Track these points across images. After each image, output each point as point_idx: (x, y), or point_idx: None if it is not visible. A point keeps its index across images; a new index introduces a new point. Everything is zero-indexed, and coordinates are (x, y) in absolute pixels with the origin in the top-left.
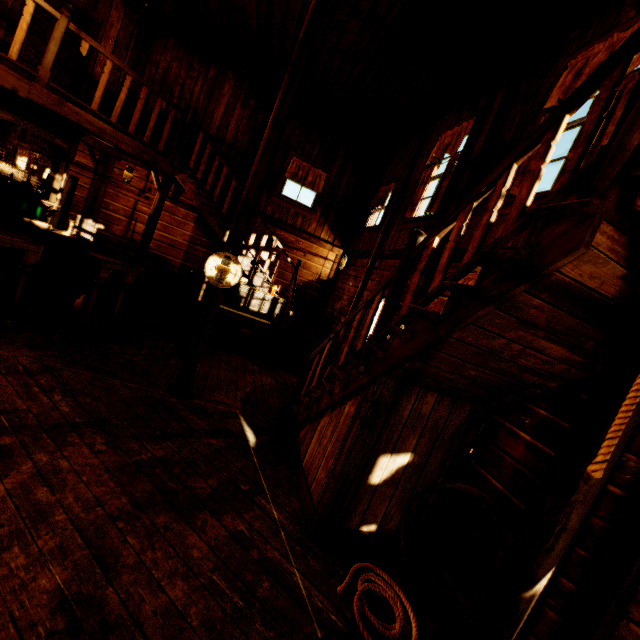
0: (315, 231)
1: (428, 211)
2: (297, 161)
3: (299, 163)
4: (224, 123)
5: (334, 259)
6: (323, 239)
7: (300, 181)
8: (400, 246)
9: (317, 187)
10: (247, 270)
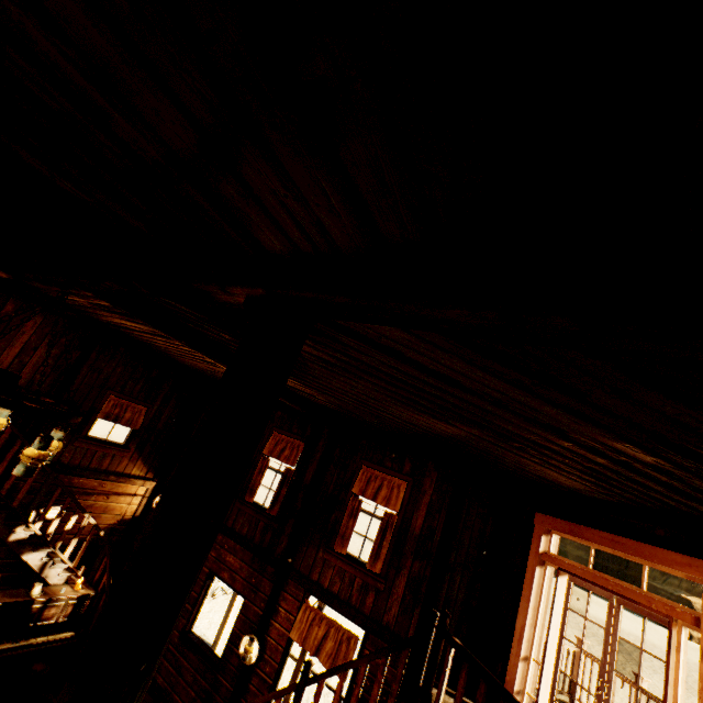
0: (126, 468)
1: (270, 511)
2: (115, 399)
3: (117, 401)
4: (17, 364)
5: (144, 492)
6: (134, 475)
7: (117, 421)
8: (240, 528)
9: (135, 423)
10: (39, 565)
